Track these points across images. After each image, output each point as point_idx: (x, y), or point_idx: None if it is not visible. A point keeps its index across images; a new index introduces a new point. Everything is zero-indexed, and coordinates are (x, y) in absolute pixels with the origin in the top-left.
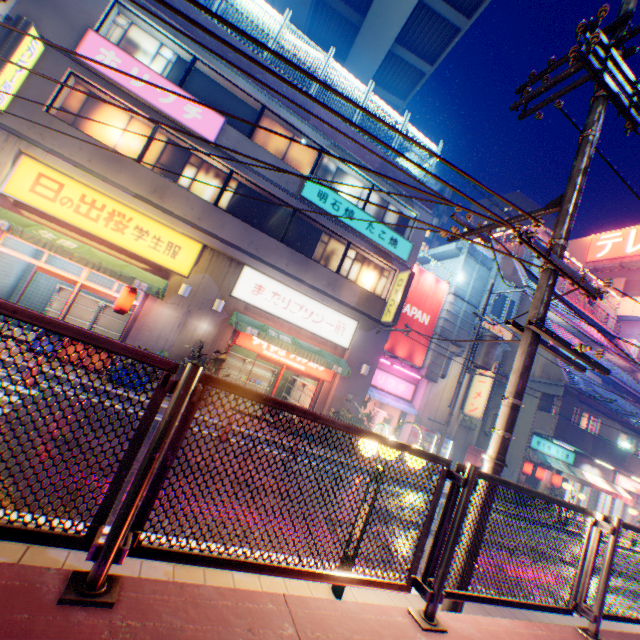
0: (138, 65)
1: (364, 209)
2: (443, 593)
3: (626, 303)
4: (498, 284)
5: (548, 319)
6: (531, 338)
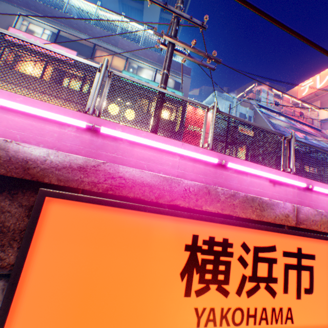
0: (33, 37)
1: (154, 81)
2: (97, 110)
3: (323, 112)
4: (239, 109)
5: (273, 123)
6: (169, 45)
